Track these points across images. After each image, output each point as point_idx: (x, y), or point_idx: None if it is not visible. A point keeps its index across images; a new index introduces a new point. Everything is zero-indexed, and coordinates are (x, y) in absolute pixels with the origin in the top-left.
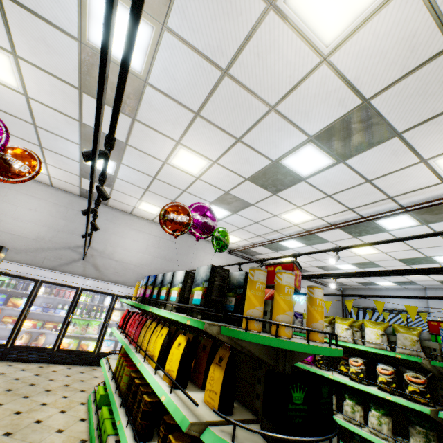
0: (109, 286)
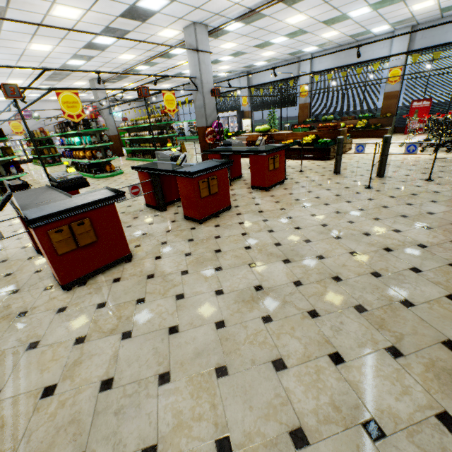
0: (14, 137)
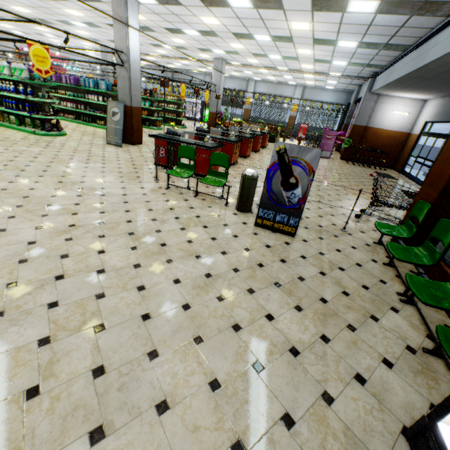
0: None
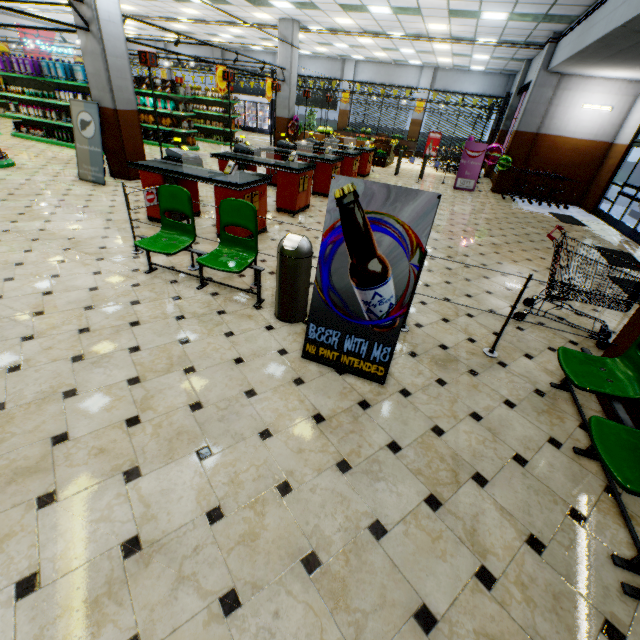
0: None
